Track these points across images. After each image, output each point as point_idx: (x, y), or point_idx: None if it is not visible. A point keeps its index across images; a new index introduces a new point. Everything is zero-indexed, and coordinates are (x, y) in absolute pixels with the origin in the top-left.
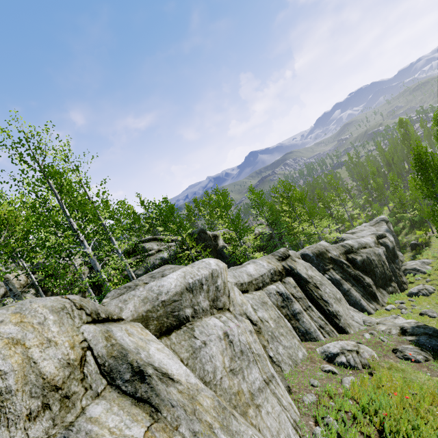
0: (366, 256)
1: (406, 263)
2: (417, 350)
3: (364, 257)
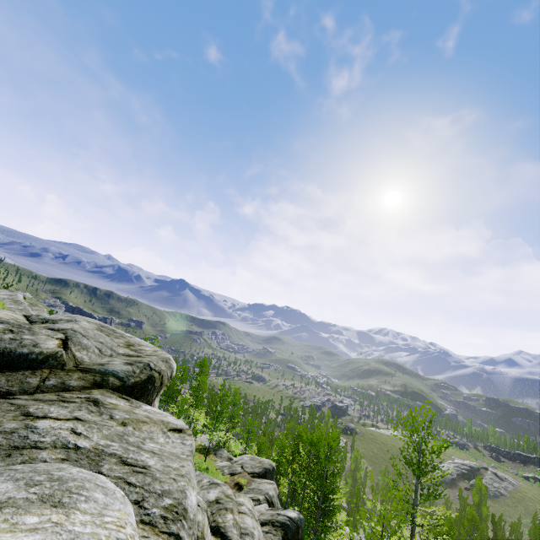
0: None
1: None
2: None
3: None
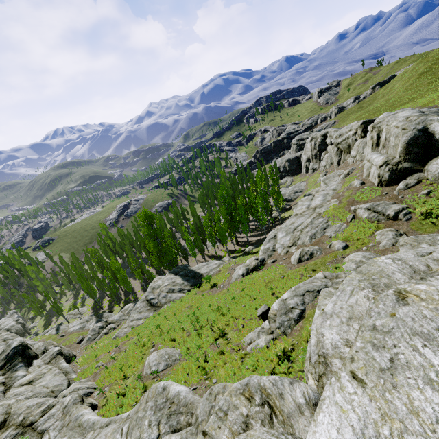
0: (15, 329)
1: (30, 326)
2: (33, 336)
3: (14, 329)
